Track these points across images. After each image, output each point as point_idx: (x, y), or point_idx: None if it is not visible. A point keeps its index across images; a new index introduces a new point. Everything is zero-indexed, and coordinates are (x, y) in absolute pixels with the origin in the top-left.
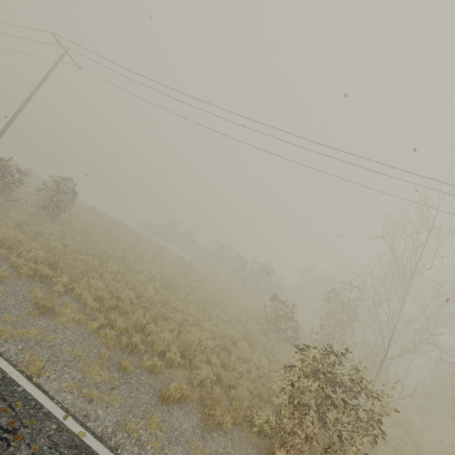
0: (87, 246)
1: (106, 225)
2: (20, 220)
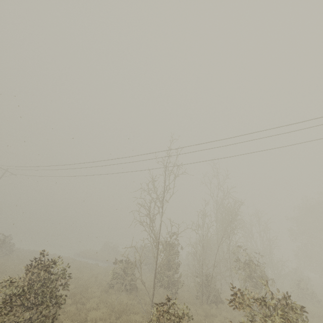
0: None
1: (31, 257)
2: None
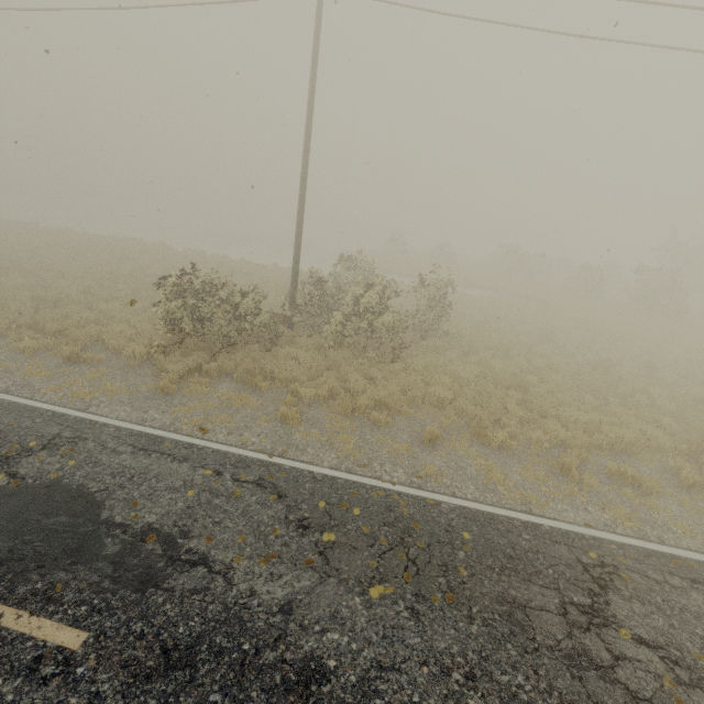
0: (566, 371)
1: None
2: (496, 378)
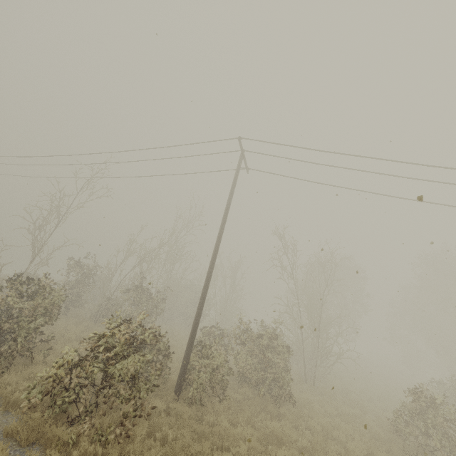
0: None
1: None
2: None
